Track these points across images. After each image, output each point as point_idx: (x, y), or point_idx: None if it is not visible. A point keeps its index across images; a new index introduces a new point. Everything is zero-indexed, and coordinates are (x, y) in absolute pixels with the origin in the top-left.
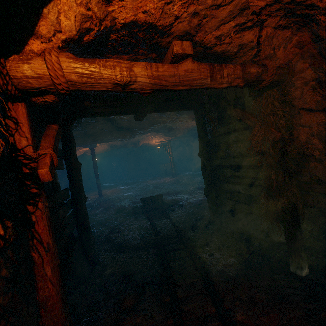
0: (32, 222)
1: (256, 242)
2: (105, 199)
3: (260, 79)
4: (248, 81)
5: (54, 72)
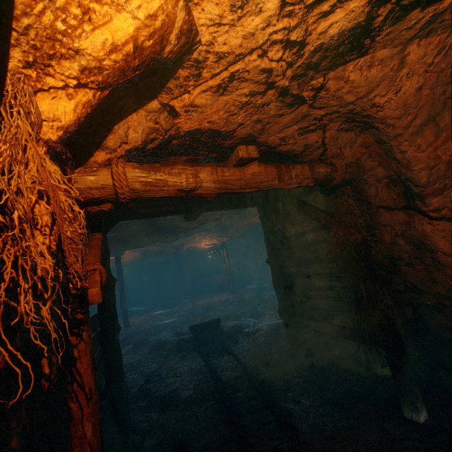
0: (73, 358)
1: (355, 380)
2: (134, 332)
3: (330, 178)
4: (318, 180)
5: (119, 183)
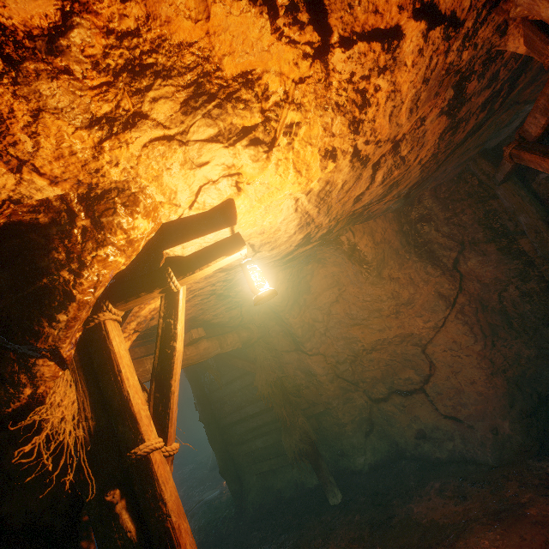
0: None
1: (297, 502)
2: None
3: (250, 338)
4: (244, 342)
5: None
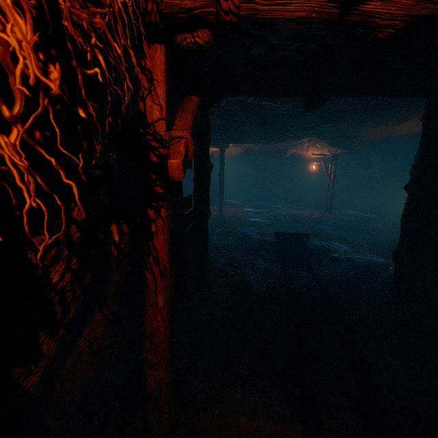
0: (151, 232)
1: None
2: (225, 219)
3: None
4: None
5: None
